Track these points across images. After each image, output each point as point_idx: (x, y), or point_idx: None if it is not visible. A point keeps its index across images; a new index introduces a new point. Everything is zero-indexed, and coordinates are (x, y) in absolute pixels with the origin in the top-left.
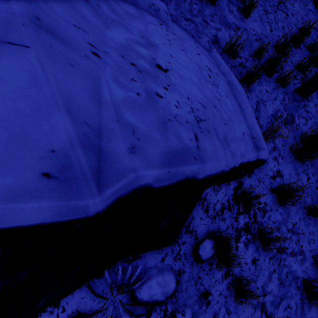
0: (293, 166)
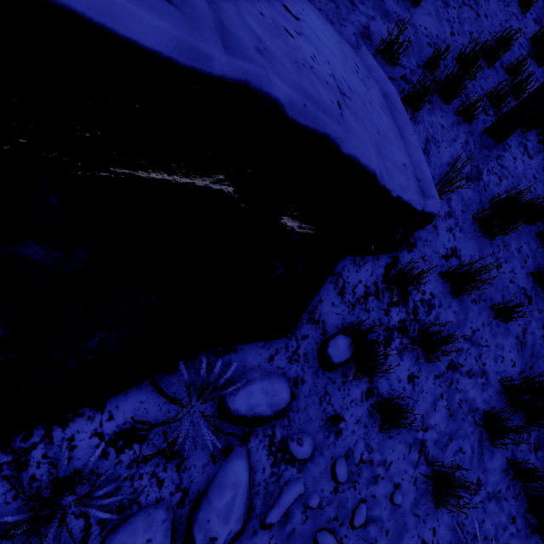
0: (477, 245)
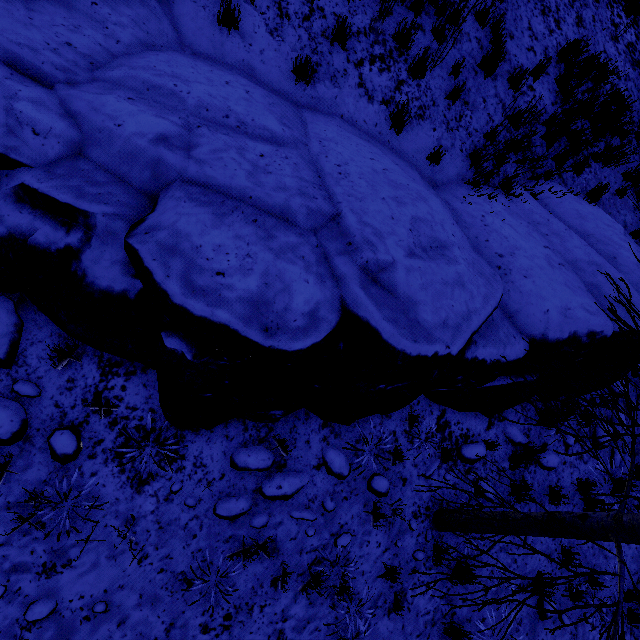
0: None
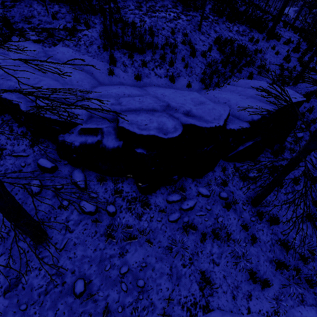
0: (307, 104)
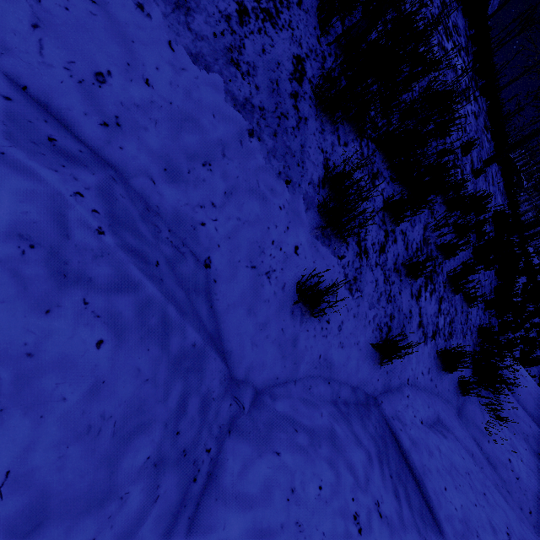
0: None
